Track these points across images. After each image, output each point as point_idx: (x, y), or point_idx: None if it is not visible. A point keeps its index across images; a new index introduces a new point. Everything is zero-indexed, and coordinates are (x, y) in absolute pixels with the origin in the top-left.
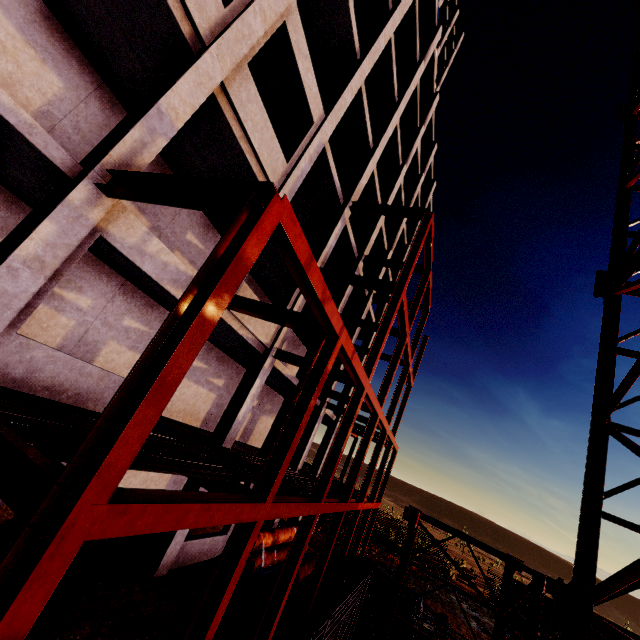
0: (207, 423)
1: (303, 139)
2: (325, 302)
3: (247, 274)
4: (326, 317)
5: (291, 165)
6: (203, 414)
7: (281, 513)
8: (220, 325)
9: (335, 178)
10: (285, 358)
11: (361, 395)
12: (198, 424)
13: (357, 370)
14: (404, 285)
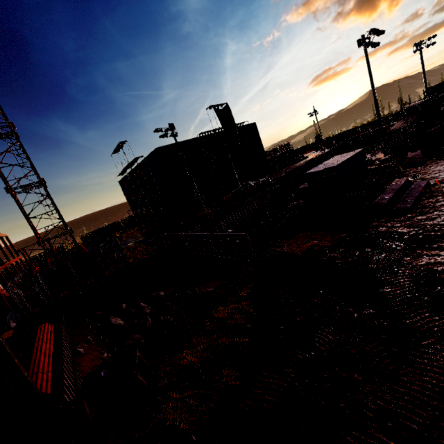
0: None
1: None
2: None
3: None
4: None
5: None
6: None
7: None
8: None
9: None
10: None
11: None
12: None
13: None
14: None
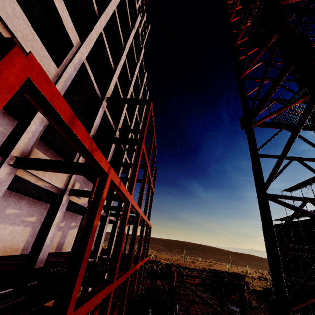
0: (26, 249)
1: (67, 54)
2: (93, 151)
3: (43, 145)
4: (97, 162)
5: (61, 70)
6: (22, 244)
7: (83, 312)
8: (20, 181)
9: (94, 83)
10: (77, 194)
11: (128, 206)
12: (18, 252)
13: (124, 192)
14: (143, 140)
